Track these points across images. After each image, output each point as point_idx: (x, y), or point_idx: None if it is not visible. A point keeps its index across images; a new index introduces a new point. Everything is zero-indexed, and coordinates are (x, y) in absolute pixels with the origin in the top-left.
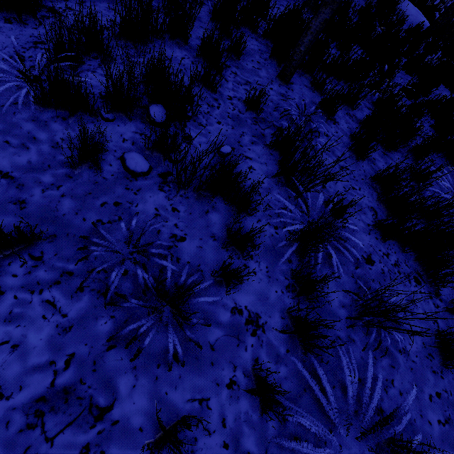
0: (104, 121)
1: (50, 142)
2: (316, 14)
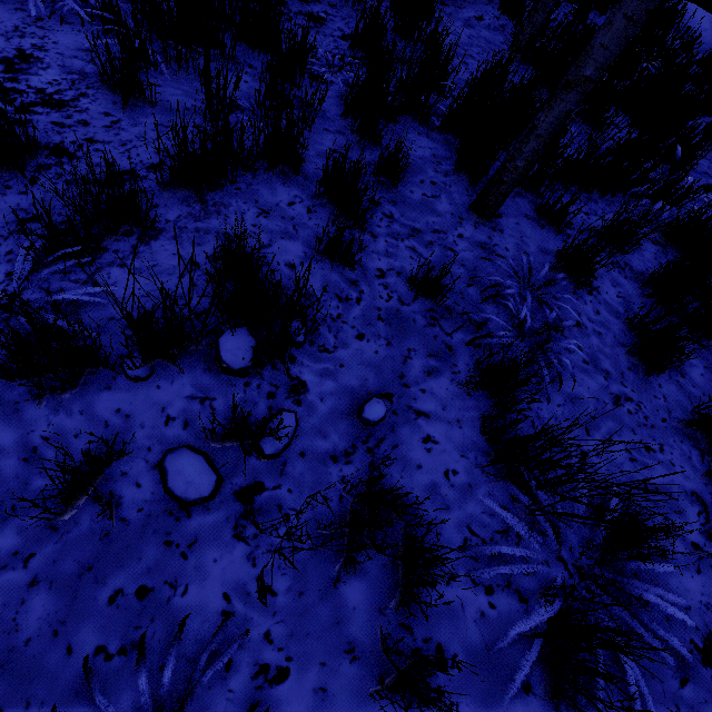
0: (131, 381)
1: (20, 449)
2: (546, 102)
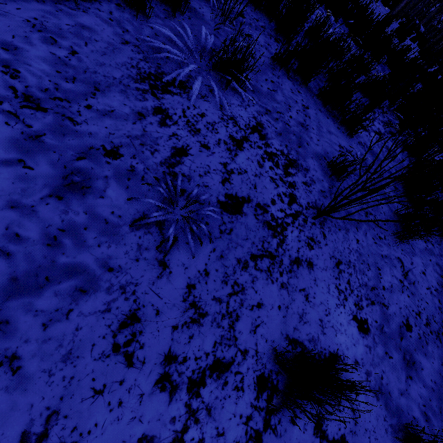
0: None
1: None
2: None
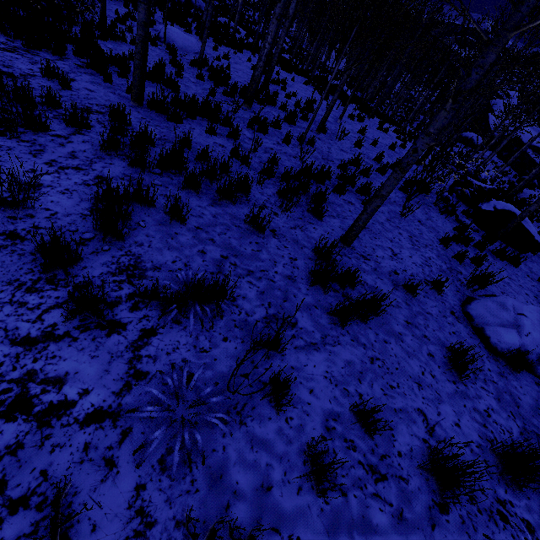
0: None
1: None
2: None
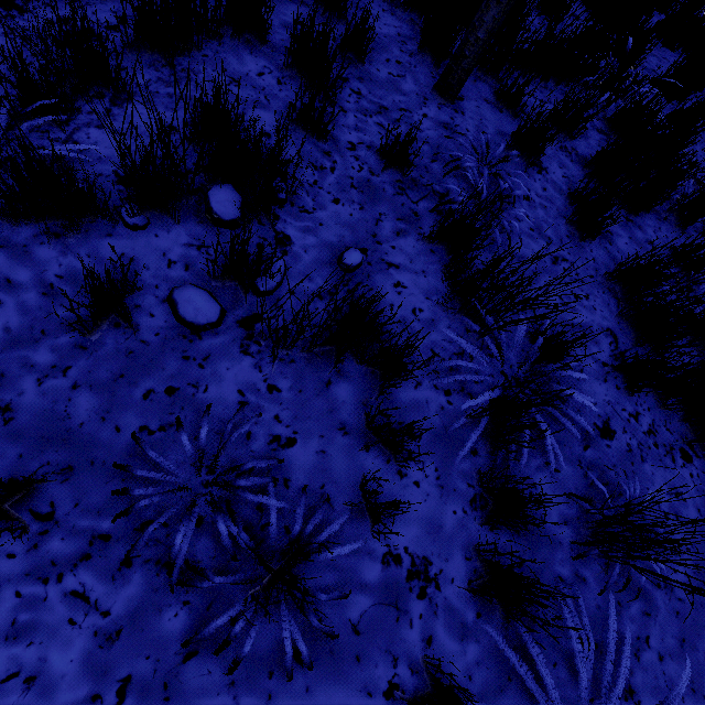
0: (130, 230)
1: (37, 285)
2: None
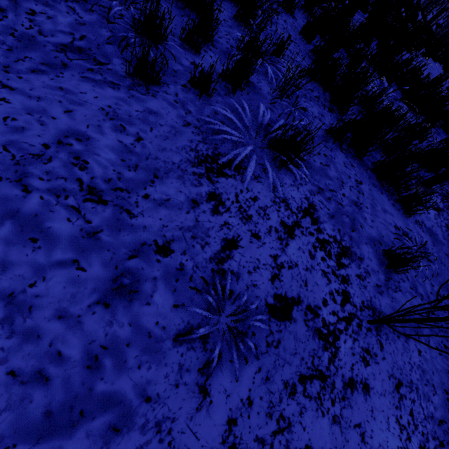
0: None
1: None
2: None
